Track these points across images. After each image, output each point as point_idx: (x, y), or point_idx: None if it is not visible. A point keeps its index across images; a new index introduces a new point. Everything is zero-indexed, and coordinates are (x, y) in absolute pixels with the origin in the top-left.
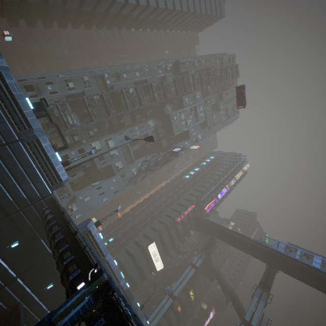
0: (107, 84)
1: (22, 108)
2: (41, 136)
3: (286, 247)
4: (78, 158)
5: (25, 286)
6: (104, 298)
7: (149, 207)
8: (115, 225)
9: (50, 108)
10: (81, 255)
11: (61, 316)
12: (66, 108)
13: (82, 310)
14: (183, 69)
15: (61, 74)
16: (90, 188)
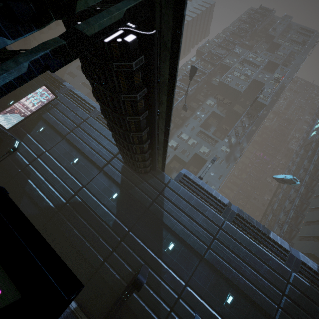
0: None
1: (87, 101)
2: None
3: None
4: None
5: (141, 242)
6: None
7: None
8: None
9: None
10: None
11: None
12: None
13: None
14: (206, 50)
15: None
16: None
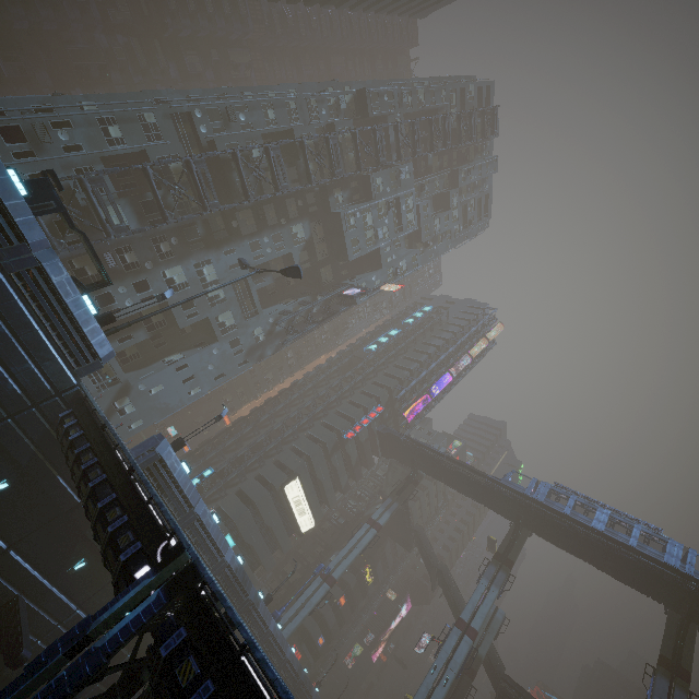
0: (200, 136)
1: None
2: (48, 259)
3: (550, 491)
4: (135, 301)
5: (27, 565)
6: (186, 594)
7: (290, 408)
8: (217, 442)
9: (65, 186)
10: (143, 516)
11: (105, 625)
12: (104, 189)
13: (145, 615)
14: (376, 109)
15: (91, 105)
16: (162, 367)
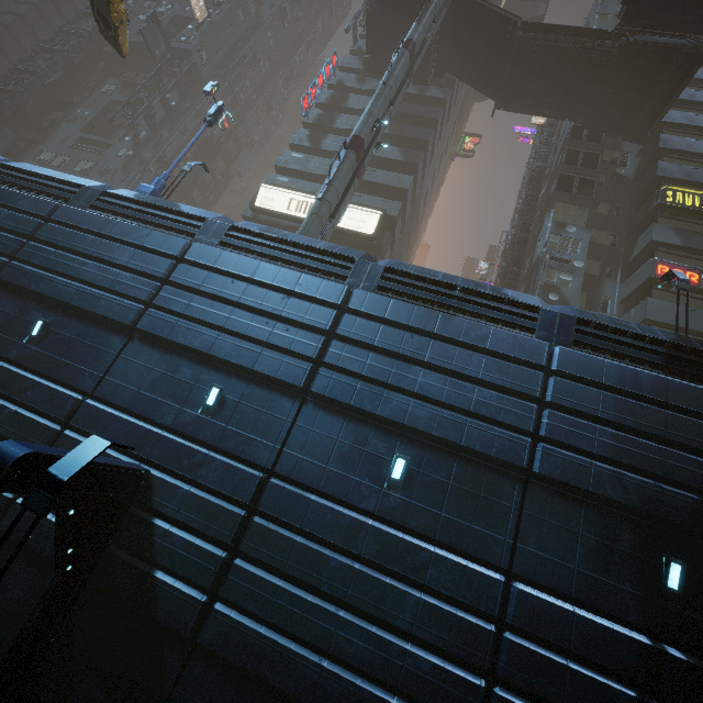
0: None
1: None
2: None
3: None
4: None
5: None
6: None
7: None
8: None
9: None
10: None
11: None
12: None
13: None
14: None
15: None
16: None
